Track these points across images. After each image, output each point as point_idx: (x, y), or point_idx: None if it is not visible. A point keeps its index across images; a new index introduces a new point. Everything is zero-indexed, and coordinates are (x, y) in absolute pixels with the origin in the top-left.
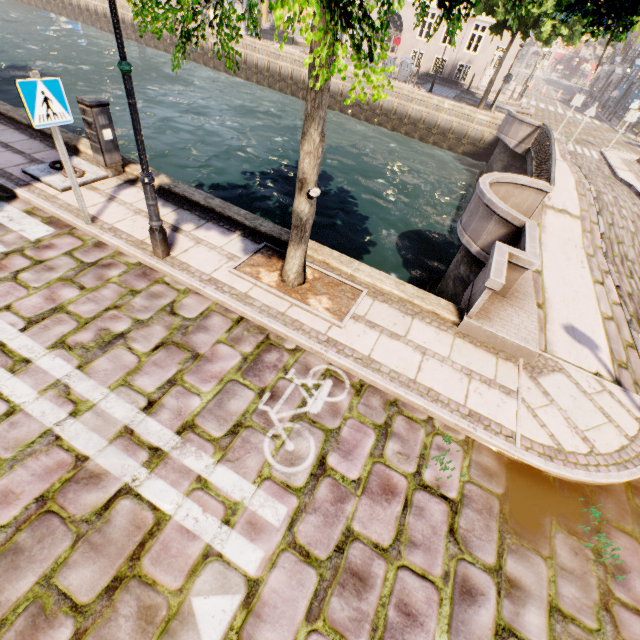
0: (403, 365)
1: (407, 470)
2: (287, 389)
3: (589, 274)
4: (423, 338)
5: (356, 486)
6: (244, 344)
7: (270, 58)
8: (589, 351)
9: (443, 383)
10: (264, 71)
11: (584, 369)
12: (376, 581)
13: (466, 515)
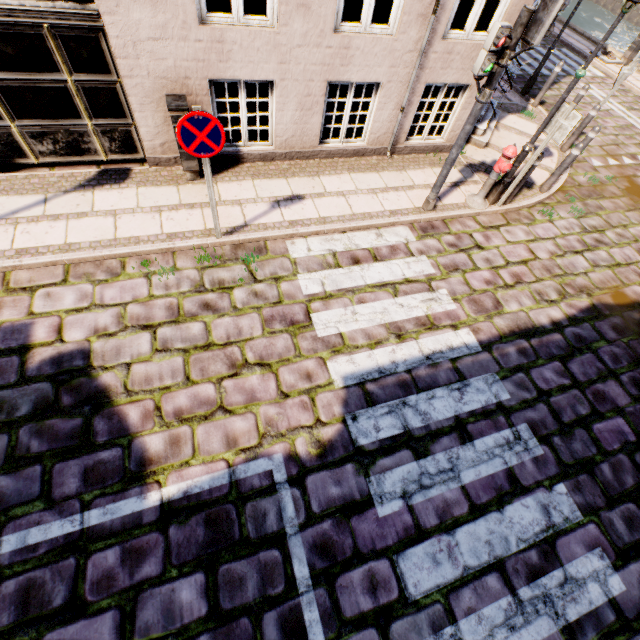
0: None
1: None
2: None
3: None
4: None
5: None
6: None
7: None
8: None
9: None
10: None
11: None
12: None
13: None
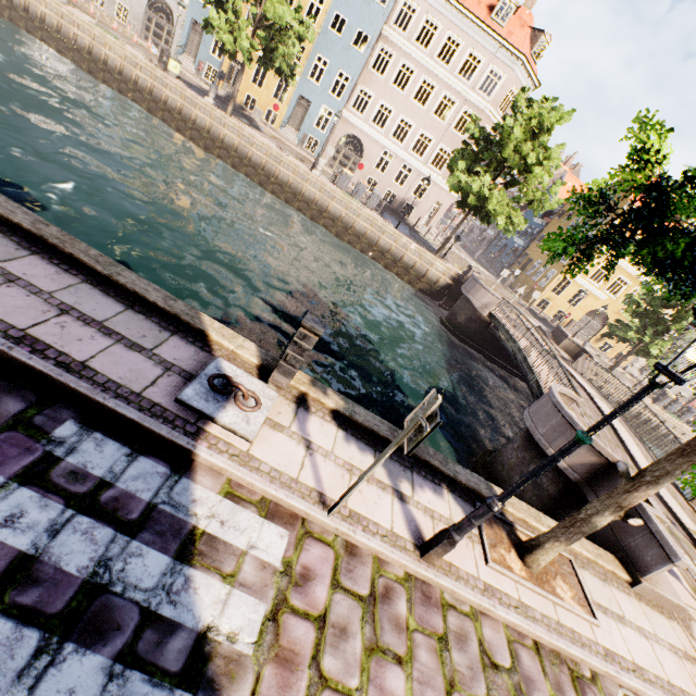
0: (652, 662)
1: None
2: None
3: None
4: (631, 613)
5: None
6: (567, 691)
7: (243, 141)
8: (679, 583)
9: (679, 675)
10: (231, 150)
11: (693, 608)
12: None
13: None
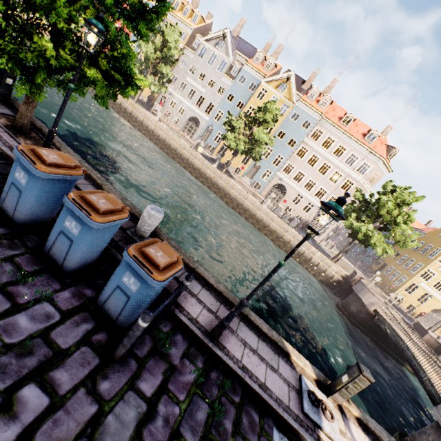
0: None
1: None
2: None
3: None
4: None
5: None
6: None
7: (228, 186)
8: None
9: None
10: (221, 189)
11: None
12: None
13: None
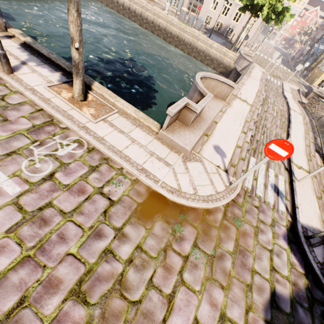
0: (119, 144)
1: (96, 185)
2: (50, 143)
3: (241, 128)
4: (137, 136)
5: (65, 187)
6: (37, 120)
7: (130, 2)
8: (220, 157)
9: (136, 155)
10: (127, 9)
11: (213, 163)
12: (53, 224)
13: (117, 207)
